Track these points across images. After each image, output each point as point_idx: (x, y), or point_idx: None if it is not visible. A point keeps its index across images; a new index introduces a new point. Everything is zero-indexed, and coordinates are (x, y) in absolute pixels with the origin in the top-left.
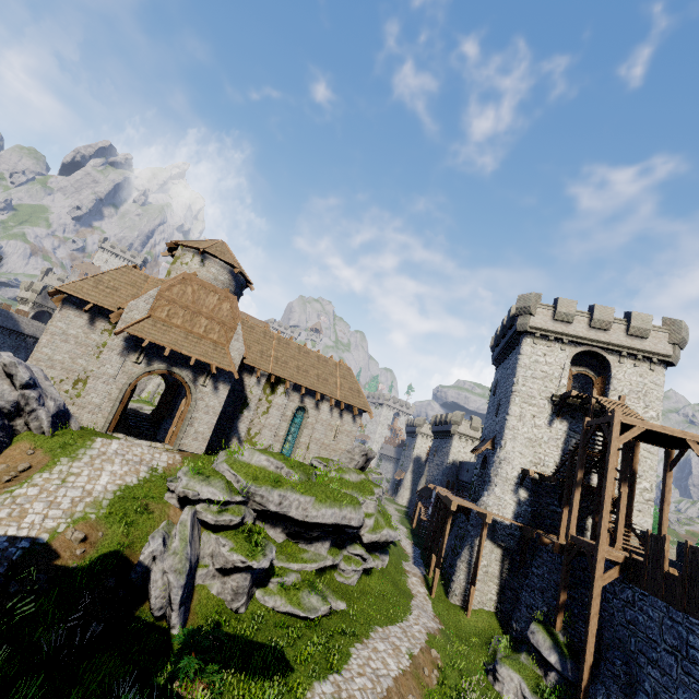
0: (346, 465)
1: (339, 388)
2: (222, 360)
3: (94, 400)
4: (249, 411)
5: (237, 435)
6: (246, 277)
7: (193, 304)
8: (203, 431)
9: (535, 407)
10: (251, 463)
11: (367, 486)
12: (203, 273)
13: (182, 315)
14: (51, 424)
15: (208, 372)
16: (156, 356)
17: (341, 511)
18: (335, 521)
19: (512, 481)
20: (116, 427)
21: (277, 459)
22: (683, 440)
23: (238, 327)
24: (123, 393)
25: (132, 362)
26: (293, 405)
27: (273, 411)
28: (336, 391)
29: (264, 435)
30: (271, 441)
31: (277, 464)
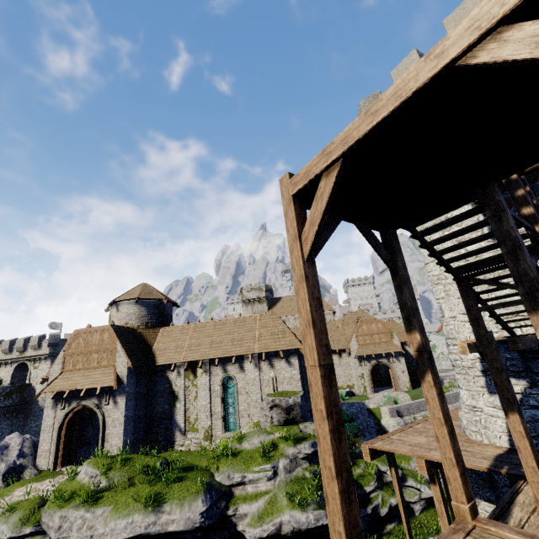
0: (265, 425)
1: (257, 340)
2: (107, 380)
3: (45, 448)
4: (180, 402)
5: (178, 427)
6: (153, 298)
7: (86, 348)
8: (116, 443)
9: (454, 228)
10: (77, 478)
11: (272, 449)
12: (120, 316)
13: (82, 359)
14: (4, 480)
15: (106, 393)
16: (73, 398)
17: (147, 516)
18: (132, 534)
19: (474, 369)
20: (69, 461)
21: (96, 466)
22: (493, 69)
23: (118, 346)
24: (57, 436)
25: (60, 409)
26: (218, 379)
27: (200, 392)
28: (254, 345)
29: (201, 418)
30: (209, 422)
31: (92, 473)
